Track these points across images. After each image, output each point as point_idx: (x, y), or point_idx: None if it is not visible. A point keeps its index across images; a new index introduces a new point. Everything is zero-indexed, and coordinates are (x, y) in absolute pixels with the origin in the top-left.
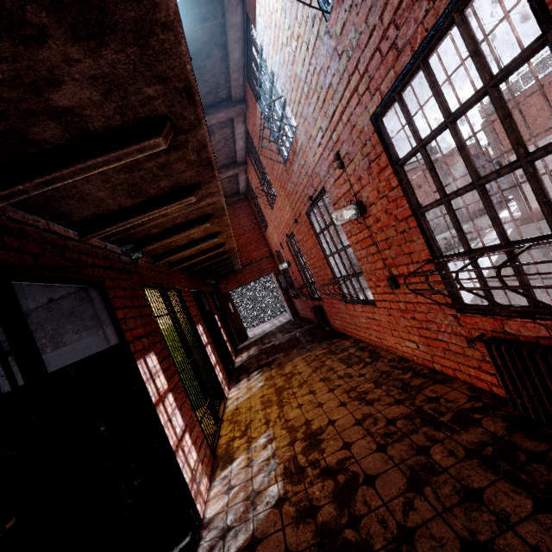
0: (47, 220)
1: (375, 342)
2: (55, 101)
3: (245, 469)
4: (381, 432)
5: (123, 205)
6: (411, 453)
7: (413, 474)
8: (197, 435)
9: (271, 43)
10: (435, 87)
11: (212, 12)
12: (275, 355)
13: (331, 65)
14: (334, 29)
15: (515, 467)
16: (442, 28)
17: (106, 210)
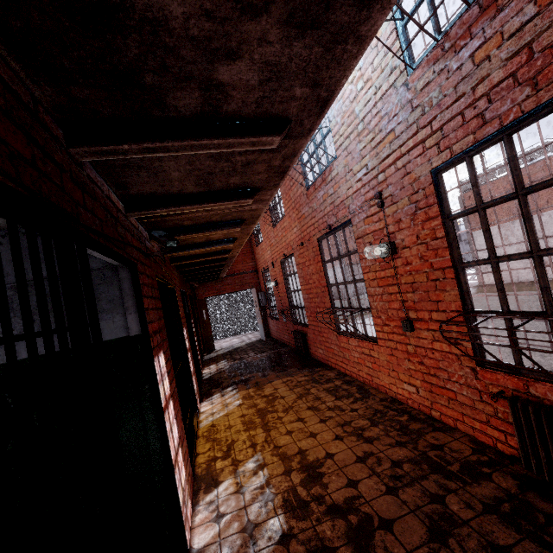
0: (108, 186)
1: (364, 379)
2: (218, 73)
3: (235, 496)
4: (388, 473)
5: (183, 190)
6: (426, 500)
7: (433, 523)
8: (185, 449)
9: None
10: (515, 161)
11: None
12: (250, 374)
13: (400, 114)
14: (414, 84)
15: (537, 528)
16: (538, 114)
17: (166, 190)
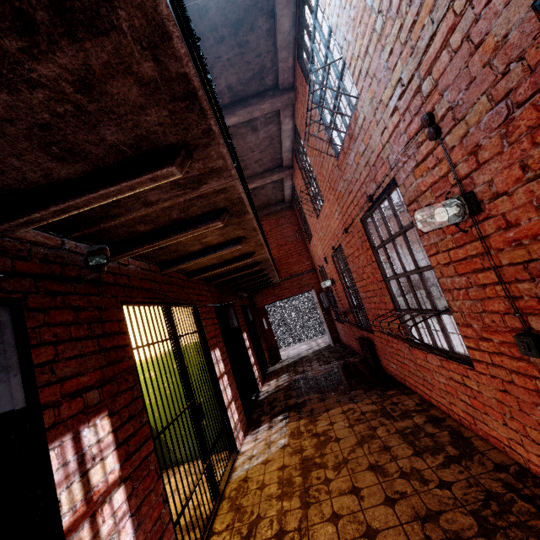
0: None
1: (460, 417)
2: None
3: None
4: None
5: (53, 175)
6: None
7: None
8: None
9: None
10: None
11: None
12: (307, 395)
13: None
14: None
15: None
16: None
17: (22, 180)
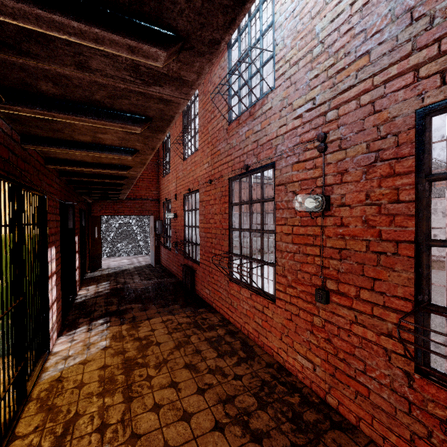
0: None
1: (249, 332)
2: None
3: None
4: None
5: None
6: None
7: None
8: None
9: None
10: None
11: None
12: (129, 304)
13: (386, 30)
14: None
15: None
16: None
17: None
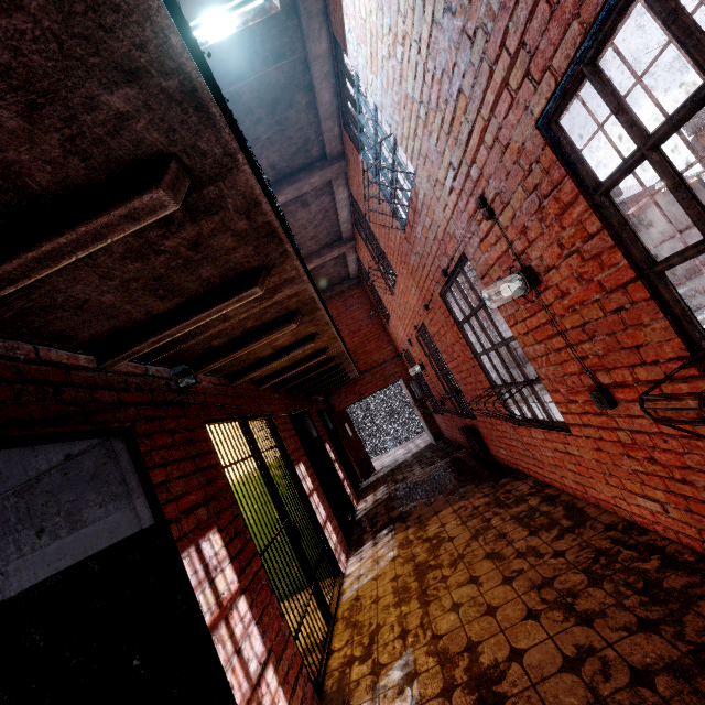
0: (38, 344)
1: (573, 490)
2: None
3: None
4: (625, 701)
5: (153, 311)
6: None
7: None
8: (290, 662)
9: (368, 64)
10: (680, 19)
11: (289, 45)
12: (412, 503)
13: (459, 60)
14: None
15: None
16: None
17: (128, 320)
